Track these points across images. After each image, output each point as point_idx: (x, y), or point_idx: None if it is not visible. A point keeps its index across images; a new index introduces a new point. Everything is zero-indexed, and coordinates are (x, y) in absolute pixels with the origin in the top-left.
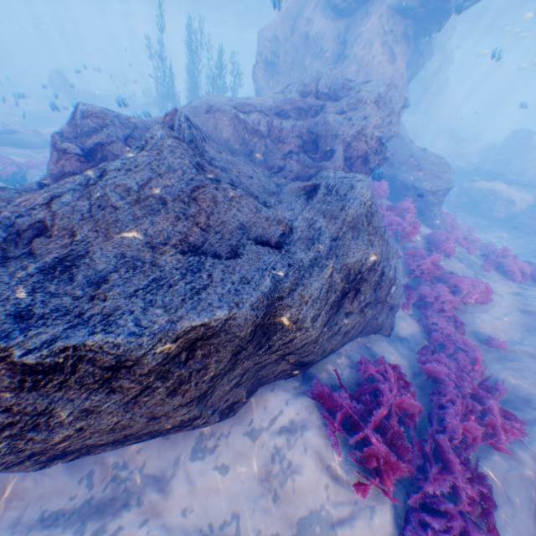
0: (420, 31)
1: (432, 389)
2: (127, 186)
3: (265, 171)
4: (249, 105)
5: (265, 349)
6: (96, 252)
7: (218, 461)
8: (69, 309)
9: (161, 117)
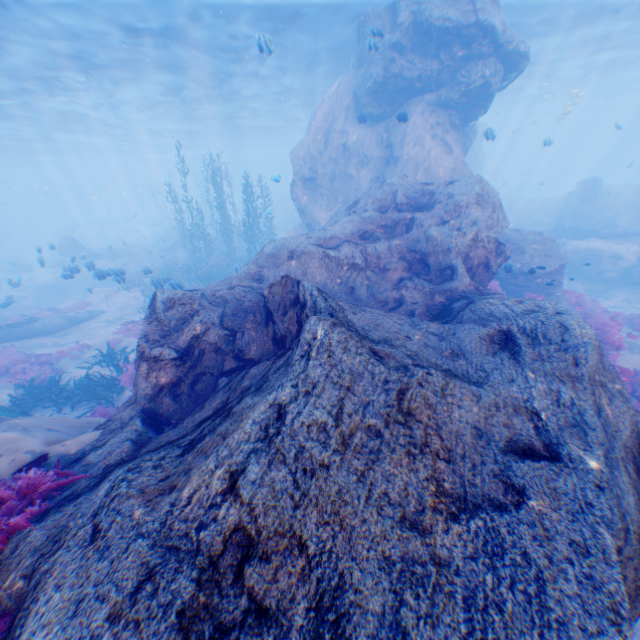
0: (464, 117)
1: None
2: (320, 422)
3: (400, 316)
4: (329, 236)
5: None
6: (349, 568)
7: None
8: None
9: (237, 276)
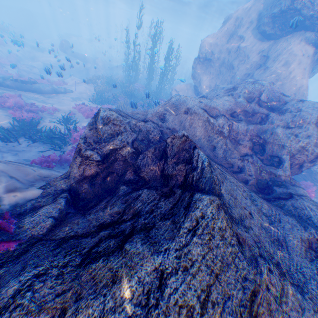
0: None
1: None
2: (190, 305)
3: (243, 186)
4: (213, 107)
5: None
6: None
7: None
8: None
9: (151, 112)
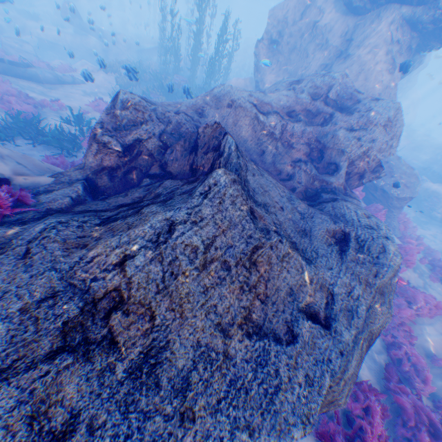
0: (421, 44)
1: (397, 414)
2: (195, 245)
3: (284, 188)
4: (266, 102)
5: None
6: (174, 339)
7: None
8: (164, 438)
9: (186, 104)
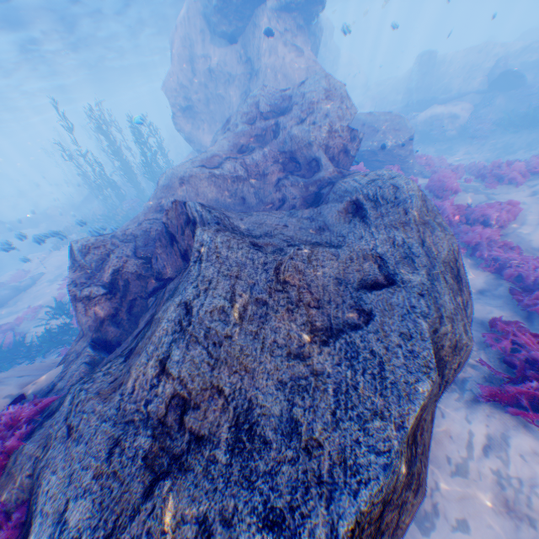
0: (307, 17)
1: None
2: (219, 307)
3: (280, 211)
4: (212, 157)
5: (443, 387)
6: (255, 396)
7: (449, 519)
8: (301, 480)
9: (142, 212)
